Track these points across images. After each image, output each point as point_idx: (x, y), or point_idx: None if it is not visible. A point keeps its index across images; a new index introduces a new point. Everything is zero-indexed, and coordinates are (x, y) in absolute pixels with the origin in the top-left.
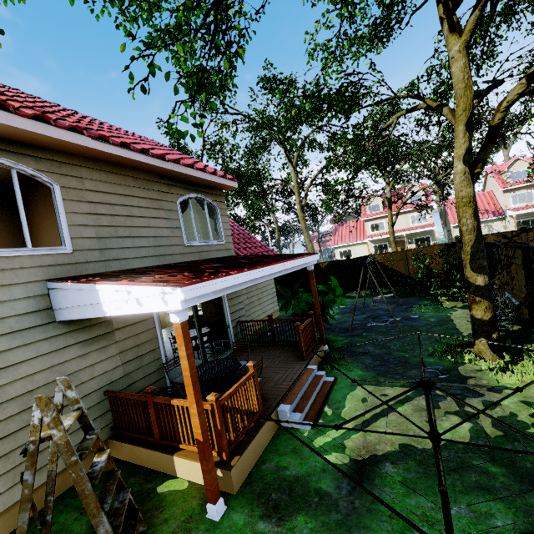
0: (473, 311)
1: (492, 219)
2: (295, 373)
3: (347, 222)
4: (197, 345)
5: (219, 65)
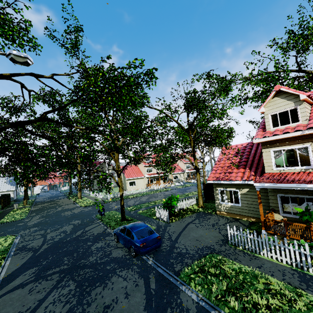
0: None
1: (181, 173)
2: None
3: (128, 165)
4: None
5: (261, 96)
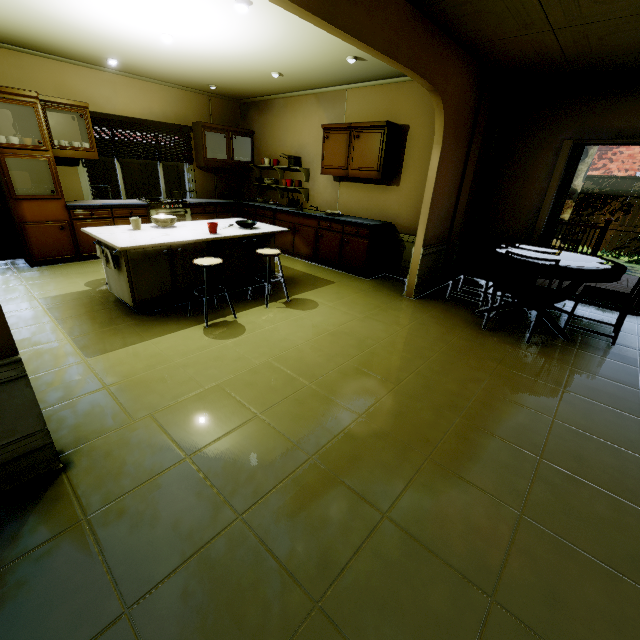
0: (566, 215)
1: None
2: (636, 277)
3: None
4: (570, 287)
5: None
